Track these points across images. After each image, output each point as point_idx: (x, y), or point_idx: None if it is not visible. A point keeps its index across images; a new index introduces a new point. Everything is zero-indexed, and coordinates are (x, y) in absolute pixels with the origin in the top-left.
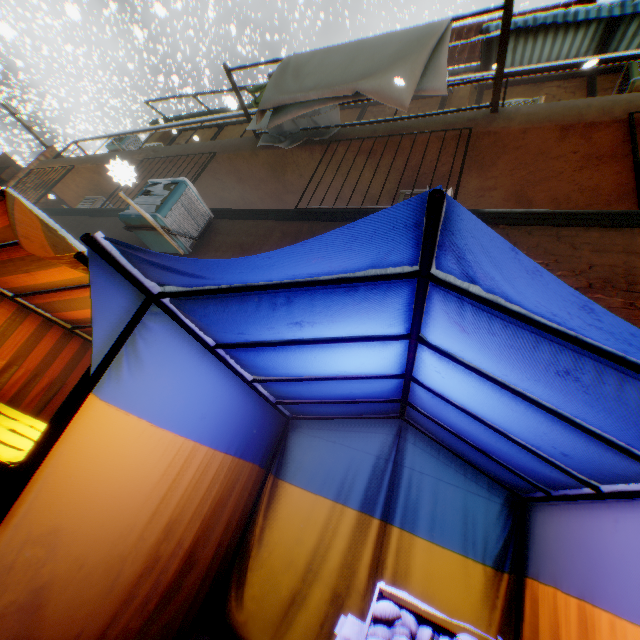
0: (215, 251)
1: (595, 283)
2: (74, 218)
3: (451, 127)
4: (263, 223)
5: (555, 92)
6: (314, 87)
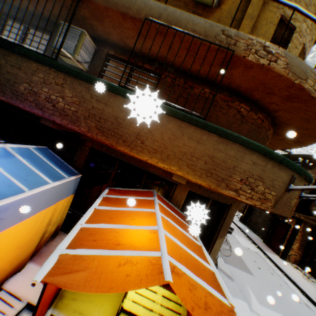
0: None
1: (91, 116)
2: None
3: None
4: None
5: None
6: None
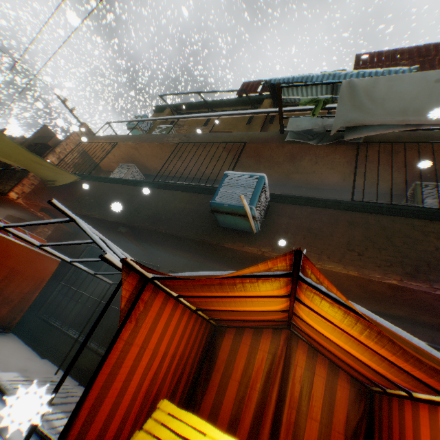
0: (284, 232)
1: None
2: (131, 187)
3: None
4: (323, 210)
5: None
6: (402, 111)
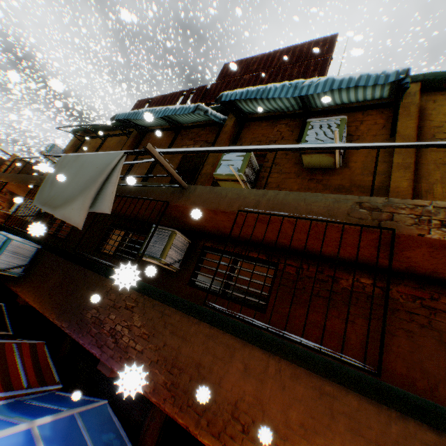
0: (34, 276)
1: (160, 360)
2: None
3: (162, 197)
4: (59, 259)
5: (284, 128)
6: (52, 197)
